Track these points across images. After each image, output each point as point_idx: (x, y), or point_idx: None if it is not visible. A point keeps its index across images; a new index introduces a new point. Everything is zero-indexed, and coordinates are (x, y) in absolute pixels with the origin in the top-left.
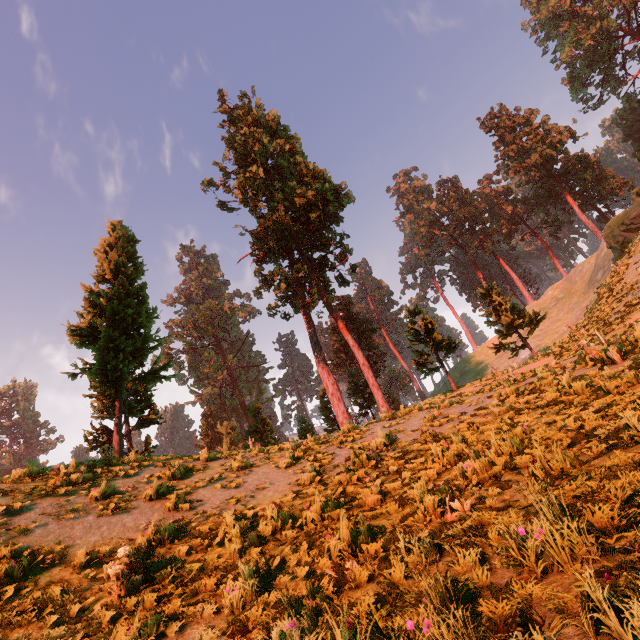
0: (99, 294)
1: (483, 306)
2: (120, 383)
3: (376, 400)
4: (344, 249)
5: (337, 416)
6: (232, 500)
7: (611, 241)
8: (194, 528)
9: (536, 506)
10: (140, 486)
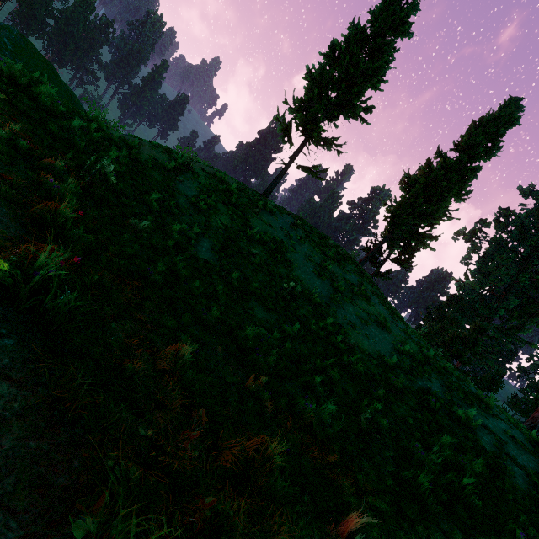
0: (443, 159)
1: None
2: (397, 226)
3: None
4: None
5: (538, 409)
6: (349, 322)
7: None
8: (323, 310)
9: (323, 407)
10: (339, 279)
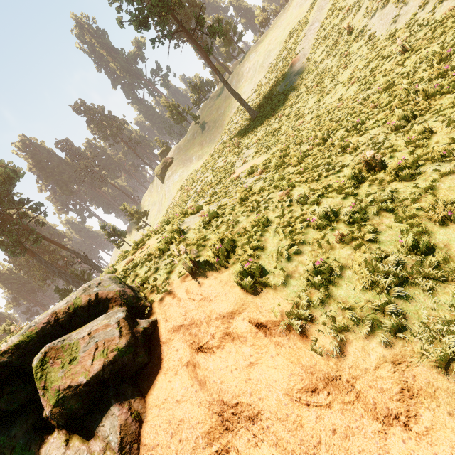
0: None
1: (125, 214)
2: None
3: (99, 271)
4: (37, 204)
5: None
6: None
7: (158, 177)
8: None
9: None
10: None
